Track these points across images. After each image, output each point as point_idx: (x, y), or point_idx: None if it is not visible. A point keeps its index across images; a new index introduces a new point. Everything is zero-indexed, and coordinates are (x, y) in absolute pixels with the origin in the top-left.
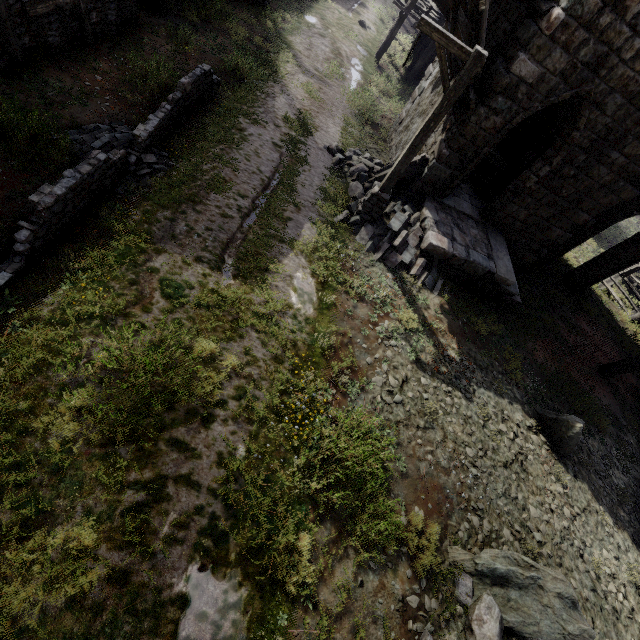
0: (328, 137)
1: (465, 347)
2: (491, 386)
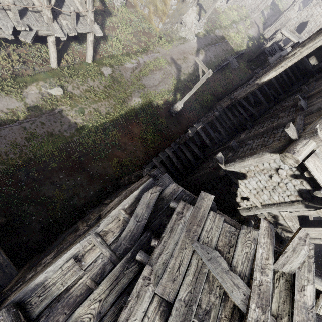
0: (192, 44)
1: None
2: None
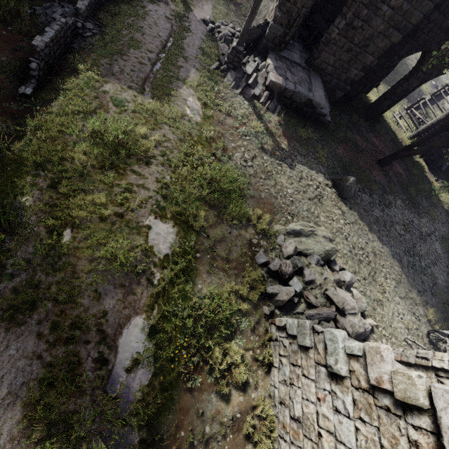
0: (203, 12)
1: (292, 144)
2: (306, 164)
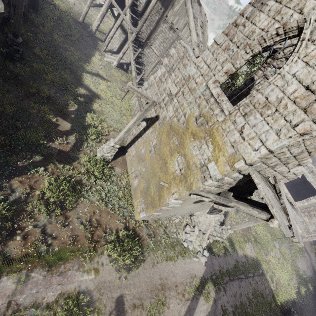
0: (195, 266)
1: None
2: None
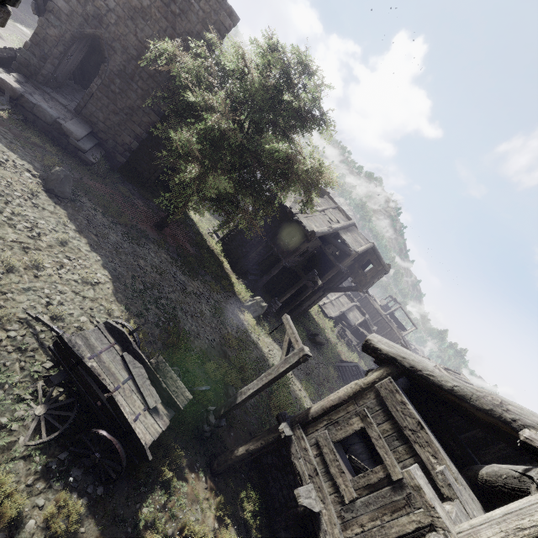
0: None
1: None
2: (7, 145)
